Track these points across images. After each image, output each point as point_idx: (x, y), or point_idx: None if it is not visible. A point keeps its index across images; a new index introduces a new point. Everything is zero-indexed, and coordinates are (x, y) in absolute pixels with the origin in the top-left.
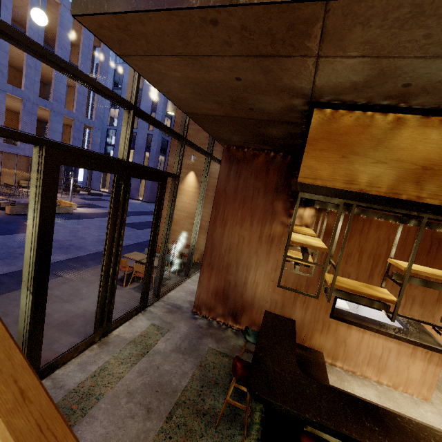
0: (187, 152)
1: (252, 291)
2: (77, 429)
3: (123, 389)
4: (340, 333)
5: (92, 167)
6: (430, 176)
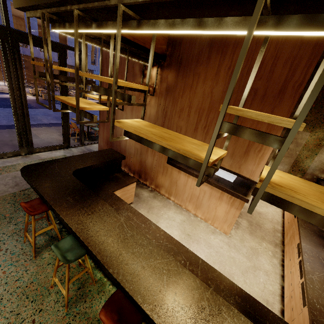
0: None
1: (124, 141)
2: None
3: (13, 175)
4: (174, 176)
5: None
6: None
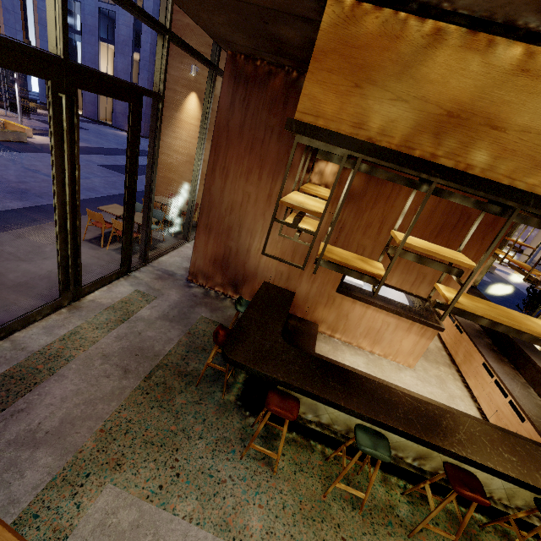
0: (186, 58)
1: (256, 261)
2: (44, 386)
3: (97, 353)
4: (344, 307)
5: (0, 62)
6: (454, 127)
